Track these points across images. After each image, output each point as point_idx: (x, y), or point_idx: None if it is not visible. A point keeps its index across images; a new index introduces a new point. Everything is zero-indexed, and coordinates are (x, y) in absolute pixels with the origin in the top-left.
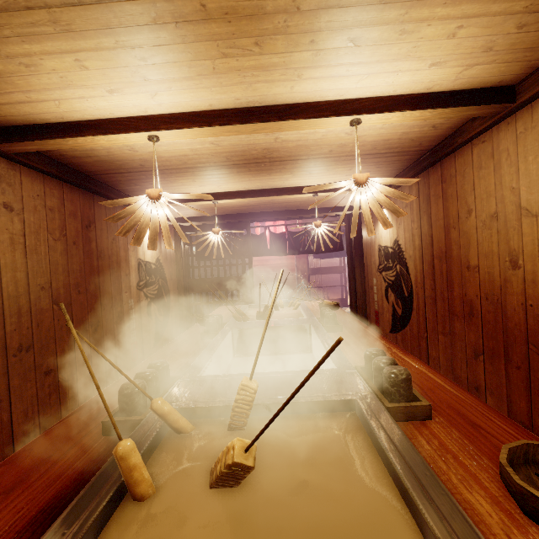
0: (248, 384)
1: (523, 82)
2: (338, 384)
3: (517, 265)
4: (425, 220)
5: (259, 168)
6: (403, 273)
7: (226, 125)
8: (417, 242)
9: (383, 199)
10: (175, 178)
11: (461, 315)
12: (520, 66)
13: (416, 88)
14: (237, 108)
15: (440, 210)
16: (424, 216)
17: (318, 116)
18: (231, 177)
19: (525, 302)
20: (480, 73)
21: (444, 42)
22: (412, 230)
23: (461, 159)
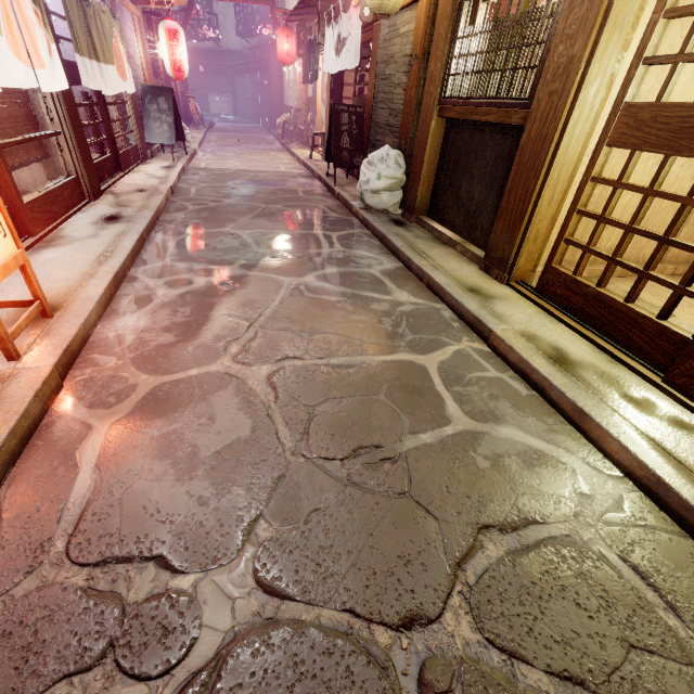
0: None
1: None
2: None
3: None
4: None
5: None
6: None
7: None
8: None
9: None
10: None
11: None
12: None
13: None
14: None
15: None
16: None
17: None
18: None
19: None
20: None
21: None
22: None
23: None
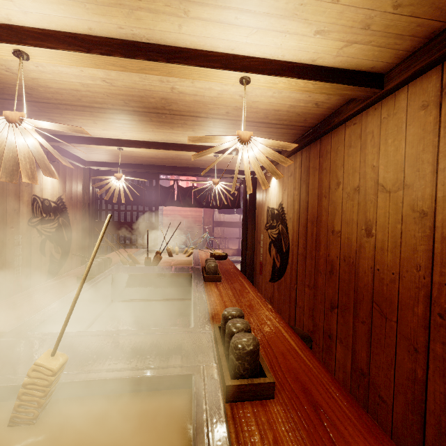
0: (45, 363)
1: (391, 72)
2: (184, 350)
3: (371, 234)
4: (304, 188)
5: (161, 120)
6: (284, 232)
7: (108, 56)
8: (296, 206)
9: (264, 159)
10: (73, 117)
11: (324, 272)
12: (390, 54)
13: (302, 58)
14: (122, 39)
15: (316, 181)
16: (304, 184)
17: (208, 66)
18: (133, 124)
19: (373, 266)
20: (357, 54)
21: (328, 6)
22: (293, 196)
23: (336, 138)
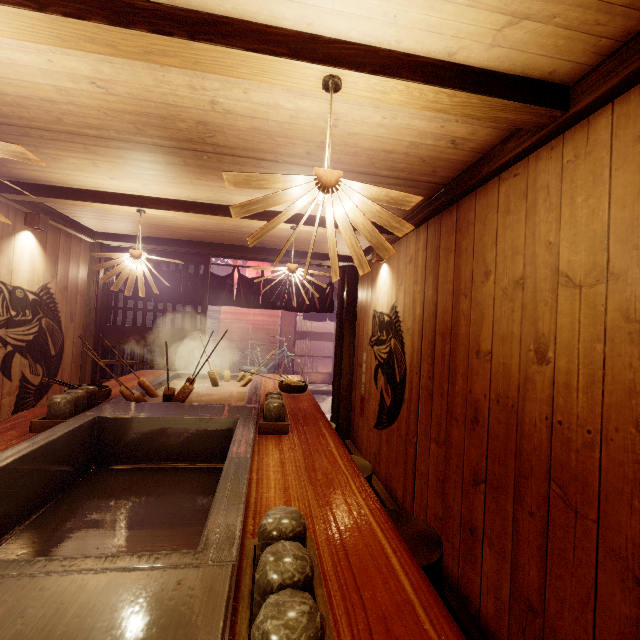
0: None
1: (582, 81)
2: (151, 628)
3: (545, 358)
4: (431, 281)
5: (202, 163)
6: (398, 350)
7: (79, 19)
8: (418, 310)
9: (362, 221)
10: (58, 152)
11: (462, 420)
12: (584, 46)
13: (432, 47)
14: None
15: (451, 270)
16: (430, 275)
17: (265, 51)
18: (159, 170)
19: (551, 416)
20: (528, 42)
21: None
22: (414, 294)
23: (483, 200)
